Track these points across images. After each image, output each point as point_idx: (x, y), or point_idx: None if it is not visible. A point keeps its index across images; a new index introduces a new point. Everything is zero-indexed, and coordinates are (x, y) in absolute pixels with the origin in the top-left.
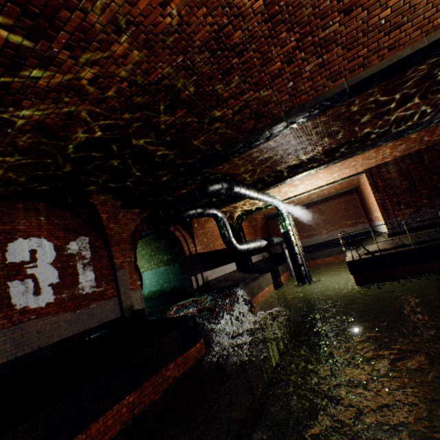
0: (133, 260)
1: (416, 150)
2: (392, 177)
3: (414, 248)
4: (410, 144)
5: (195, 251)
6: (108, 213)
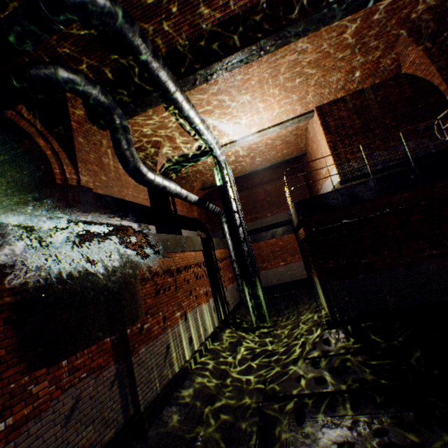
0: None
1: (370, 86)
2: (345, 116)
3: (374, 179)
4: (366, 70)
5: (78, 182)
6: None
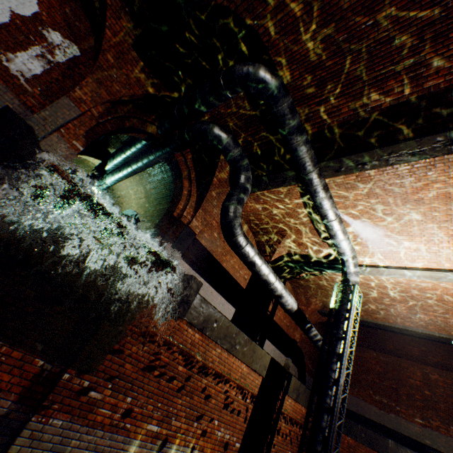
0: (100, 121)
1: None
2: None
3: None
4: None
5: (189, 222)
6: (116, 38)
